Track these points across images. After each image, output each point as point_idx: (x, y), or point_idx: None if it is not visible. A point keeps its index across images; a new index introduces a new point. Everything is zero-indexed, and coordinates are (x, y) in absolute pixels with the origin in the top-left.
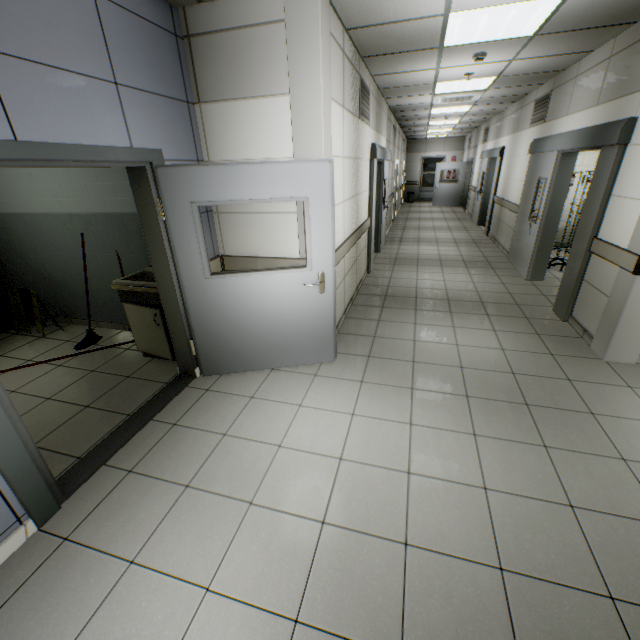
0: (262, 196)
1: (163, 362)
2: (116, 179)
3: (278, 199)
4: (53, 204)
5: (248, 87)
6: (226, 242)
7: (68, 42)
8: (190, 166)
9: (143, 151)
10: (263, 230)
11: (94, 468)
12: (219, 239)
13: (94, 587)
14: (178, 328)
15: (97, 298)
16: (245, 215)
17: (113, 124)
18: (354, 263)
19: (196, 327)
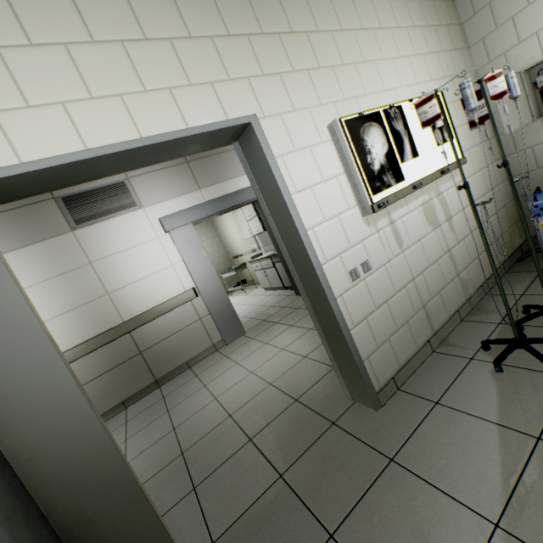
0: None
1: None
2: None
3: None
4: None
5: None
6: None
7: None
8: None
9: None
10: None
11: None
12: None
13: None
14: None
15: None
16: None
17: None
18: (127, 360)
19: None
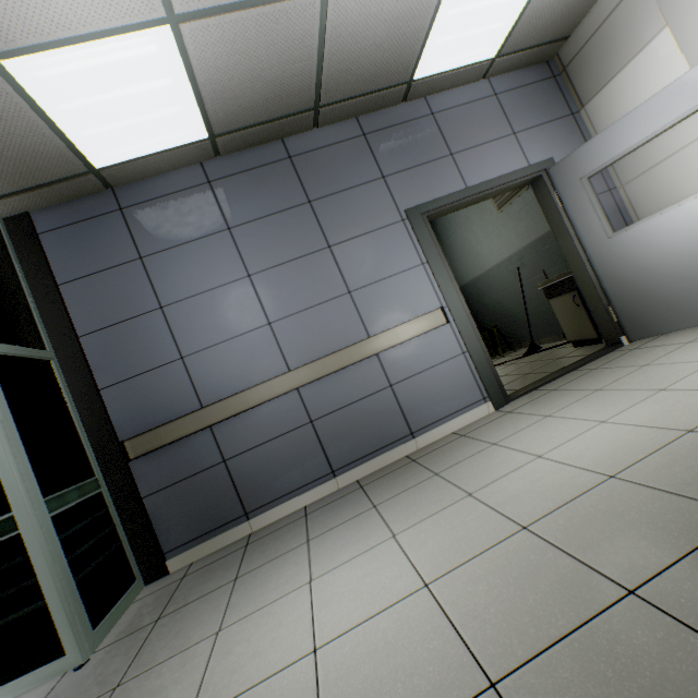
0: (650, 132)
1: (590, 346)
2: (533, 212)
3: (671, 122)
4: (498, 256)
5: (621, 58)
6: (637, 210)
7: (485, 129)
8: (573, 152)
9: (537, 165)
10: (678, 172)
11: (527, 390)
12: (629, 211)
13: (522, 423)
14: (593, 298)
15: (534, 318)
16: (651, 170)
17: (514, 158)
18: None
19: (609, 290)
